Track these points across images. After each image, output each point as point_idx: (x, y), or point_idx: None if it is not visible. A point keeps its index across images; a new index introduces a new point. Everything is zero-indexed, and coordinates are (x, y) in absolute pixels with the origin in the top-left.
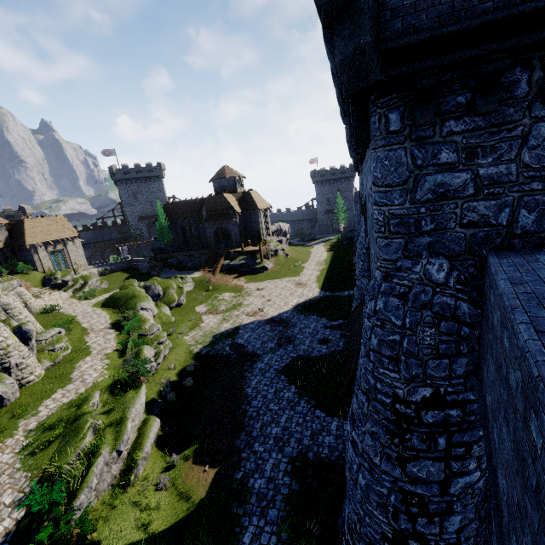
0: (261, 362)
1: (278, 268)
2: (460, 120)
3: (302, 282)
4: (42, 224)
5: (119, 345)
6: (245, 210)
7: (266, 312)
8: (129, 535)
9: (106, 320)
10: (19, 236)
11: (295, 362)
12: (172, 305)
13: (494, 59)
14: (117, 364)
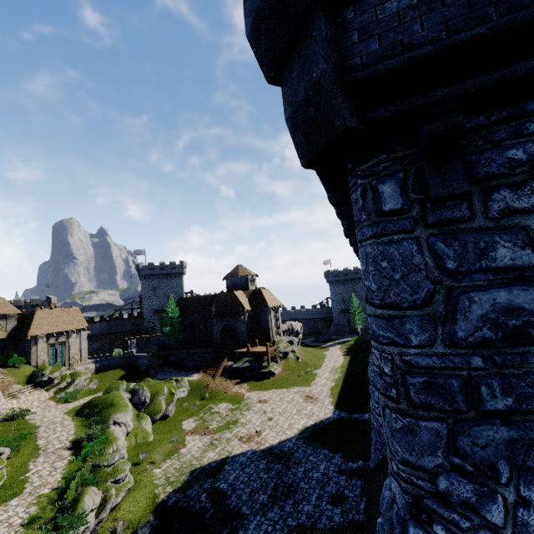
0: (243, 531)
1: (287, 374)
2: (523, 188)
3: (313, 395)
4: (52, 315)
5: (64, 480)
6: (255, 308)
7: (265, 437)
8: None
9: (67, 436)
10: (25, 326)
11: None
12: (156, 416)
13: None
14: (44, 516)
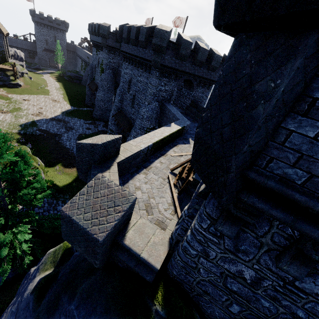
0: (64, 137)
1: (29, 87)
2: (165, 78)
3: (56, 99)
4: None
5: None
6: None
7: (46, 114)
8: (63, 183)
9: None
10: None
11: (81, 136)
12: None
13: (171, 72)
14: None
